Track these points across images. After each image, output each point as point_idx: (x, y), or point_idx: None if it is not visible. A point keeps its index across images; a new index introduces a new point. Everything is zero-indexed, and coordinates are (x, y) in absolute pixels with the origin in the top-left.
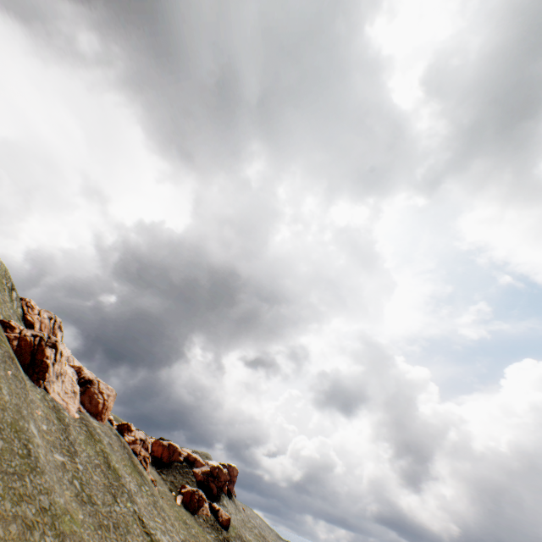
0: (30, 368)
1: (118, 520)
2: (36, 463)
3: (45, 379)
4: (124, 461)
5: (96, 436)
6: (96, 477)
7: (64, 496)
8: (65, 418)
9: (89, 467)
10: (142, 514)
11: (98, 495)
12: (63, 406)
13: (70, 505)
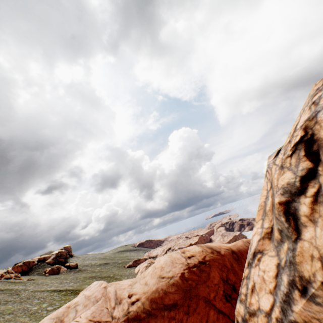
0: None
1: (27, 297)
2: None
3: None
4: (7, 284)
5: None
6: (1, 297)
7: None
8: None
9: None
10: (36, 289)
11: (10, 299)
12: None
13: (2, 308)
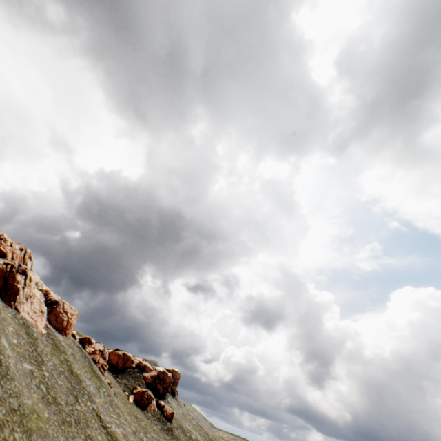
0: (3, 291)
1: (79, 417)
2: (7, 371)
3: (16, 301)
4: (85, 368)
5: (60, 348)
6: (60, 382)
7: (32, 398)
8: (34, 333)
9: (54, 374)
10: (100, 411)
11: (62, 397)
12: (31, 323)
13: (37, 405)
